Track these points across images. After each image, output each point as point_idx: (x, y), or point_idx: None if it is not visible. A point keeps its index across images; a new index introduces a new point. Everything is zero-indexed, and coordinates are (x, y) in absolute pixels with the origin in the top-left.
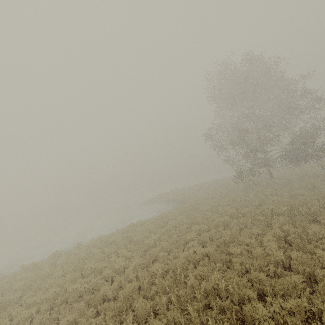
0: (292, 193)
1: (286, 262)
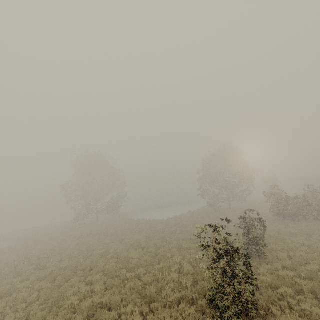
0: (99, 229)
1: (75, 249)
